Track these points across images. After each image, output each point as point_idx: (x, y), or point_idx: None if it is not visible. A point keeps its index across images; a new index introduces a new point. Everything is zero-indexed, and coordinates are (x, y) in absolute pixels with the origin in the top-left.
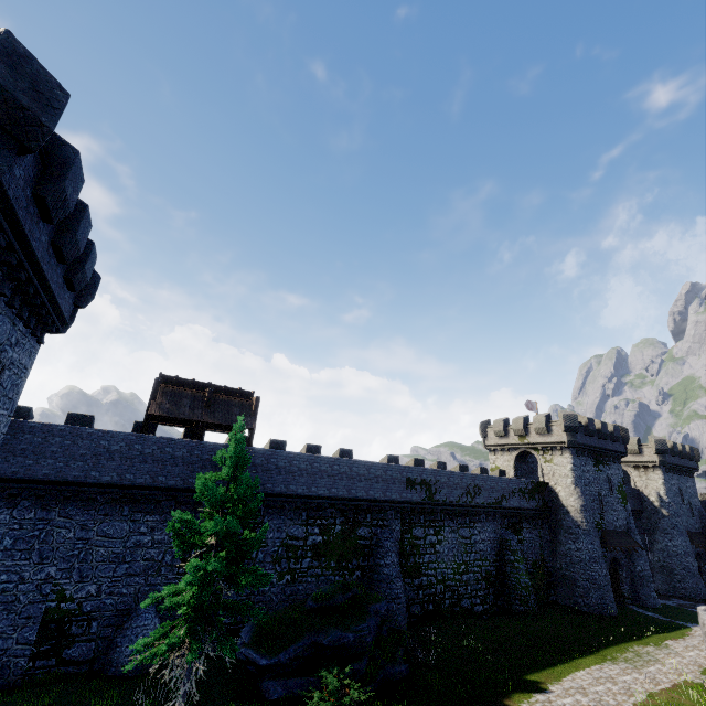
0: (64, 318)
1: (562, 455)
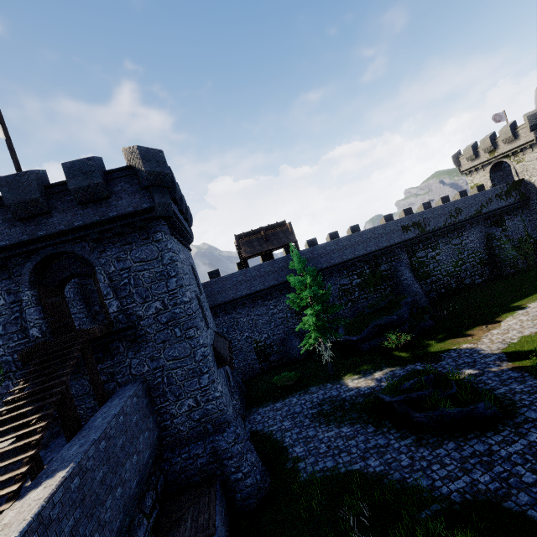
0: (191, 235)
1: (532, 151)
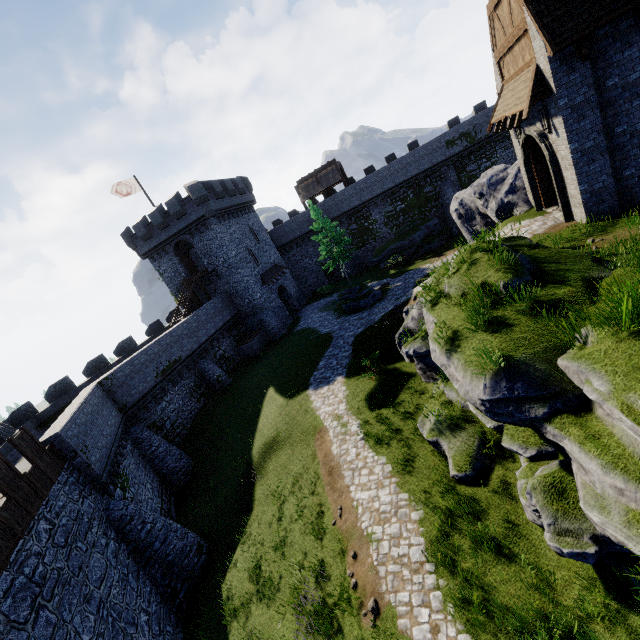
0: (251, 201)
1: None
